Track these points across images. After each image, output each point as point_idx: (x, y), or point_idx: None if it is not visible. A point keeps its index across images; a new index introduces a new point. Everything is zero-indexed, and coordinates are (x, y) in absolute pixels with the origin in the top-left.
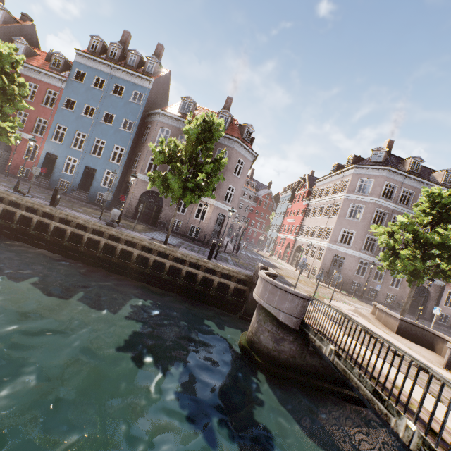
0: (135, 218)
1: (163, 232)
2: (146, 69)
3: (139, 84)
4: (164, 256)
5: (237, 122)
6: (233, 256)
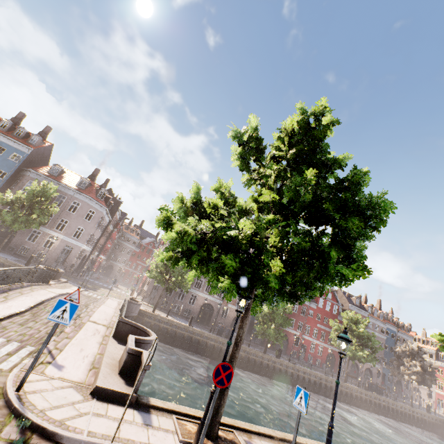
0: None
1: (8, 254)
2: (29, 141)
3: (20, 149)
4: None
5: (98, 186)
6: (67, 276)
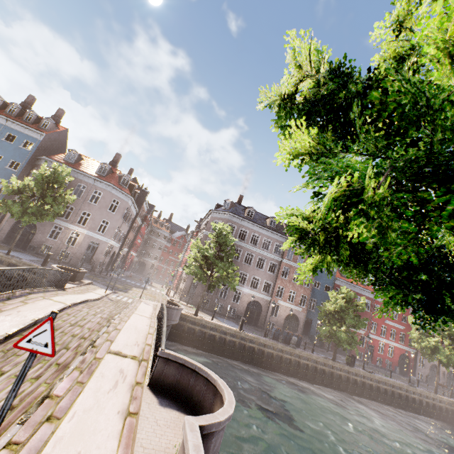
0: (6, 243)
1: (28, 254)
2: (41, 125)
3: (31, 136)
4: (1, 263)
5: (120, 172)
6: (95, 276)
